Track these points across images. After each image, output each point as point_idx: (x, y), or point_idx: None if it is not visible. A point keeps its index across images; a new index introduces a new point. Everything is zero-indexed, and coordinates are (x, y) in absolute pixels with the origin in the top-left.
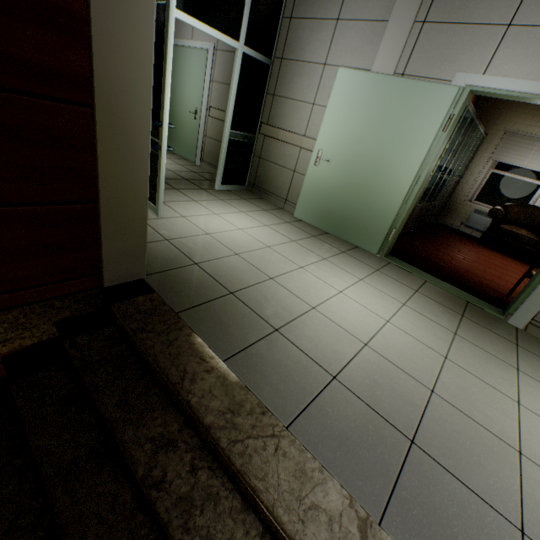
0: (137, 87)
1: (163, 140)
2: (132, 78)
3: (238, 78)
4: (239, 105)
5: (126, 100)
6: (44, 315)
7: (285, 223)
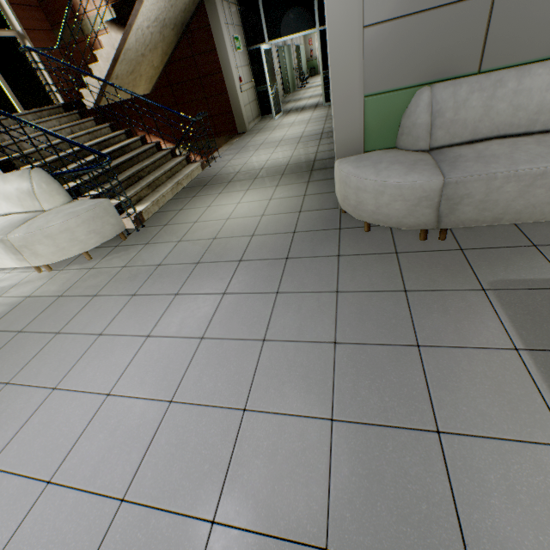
0: (233, 86)
1: (269, 92)
2: (232, 85)
3: (320, 44)
4: (325, 57)
5: (232, 89)
6: (229, 139)
7: (325, 114)
